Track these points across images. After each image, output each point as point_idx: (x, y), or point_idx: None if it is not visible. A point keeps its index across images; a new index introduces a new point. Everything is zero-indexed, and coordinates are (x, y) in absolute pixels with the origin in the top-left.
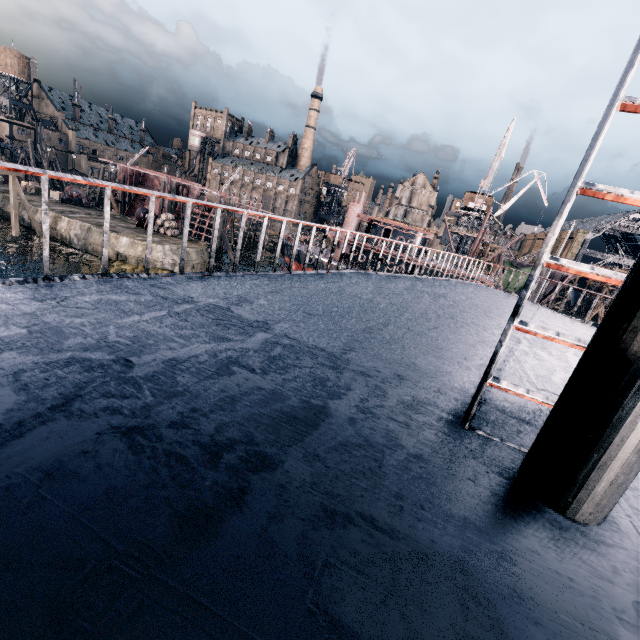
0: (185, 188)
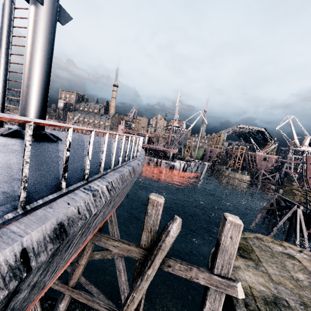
0: None
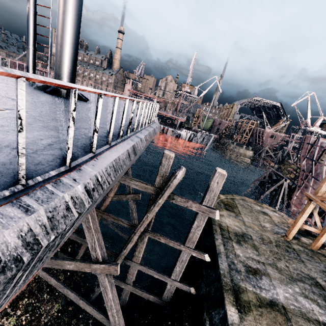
0: (45, 73)
